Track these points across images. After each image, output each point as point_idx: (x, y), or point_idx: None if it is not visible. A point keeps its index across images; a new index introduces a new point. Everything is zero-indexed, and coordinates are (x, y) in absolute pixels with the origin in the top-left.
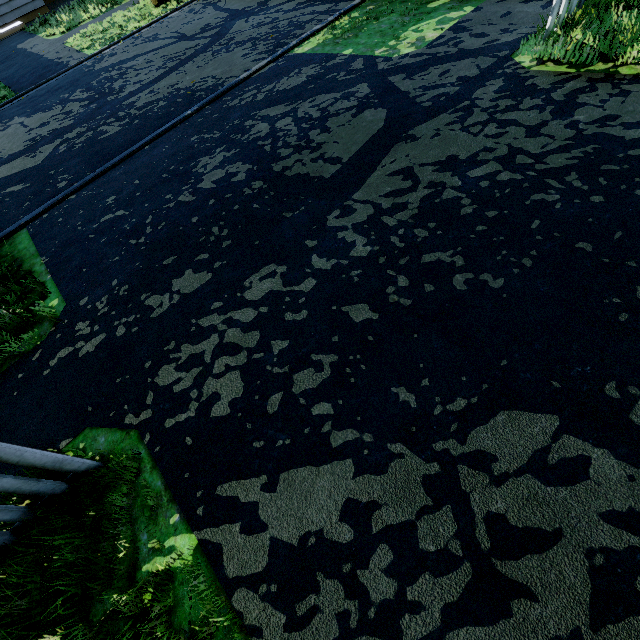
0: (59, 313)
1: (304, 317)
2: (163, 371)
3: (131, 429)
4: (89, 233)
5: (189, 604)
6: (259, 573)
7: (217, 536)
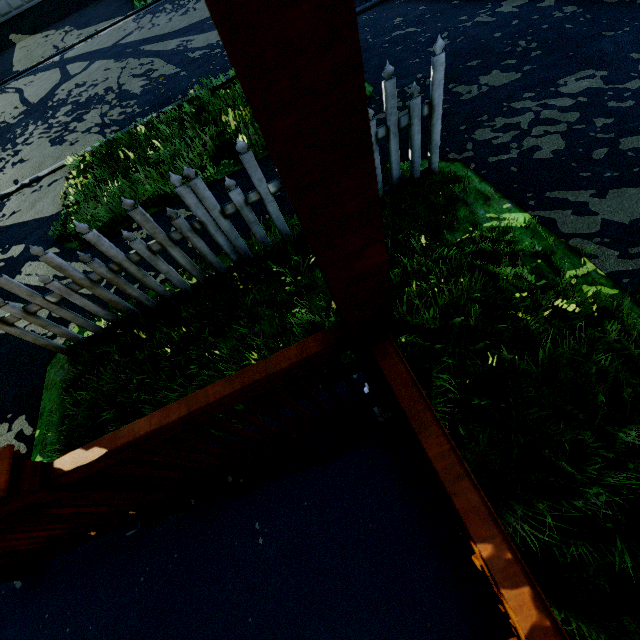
0: (368, 93)
1: (630, 105)
2: (479, 132)
3: (454, 162)
4: (382, 43)
5: (528, 242)
6: (592, 233)
7: (550, 215)
